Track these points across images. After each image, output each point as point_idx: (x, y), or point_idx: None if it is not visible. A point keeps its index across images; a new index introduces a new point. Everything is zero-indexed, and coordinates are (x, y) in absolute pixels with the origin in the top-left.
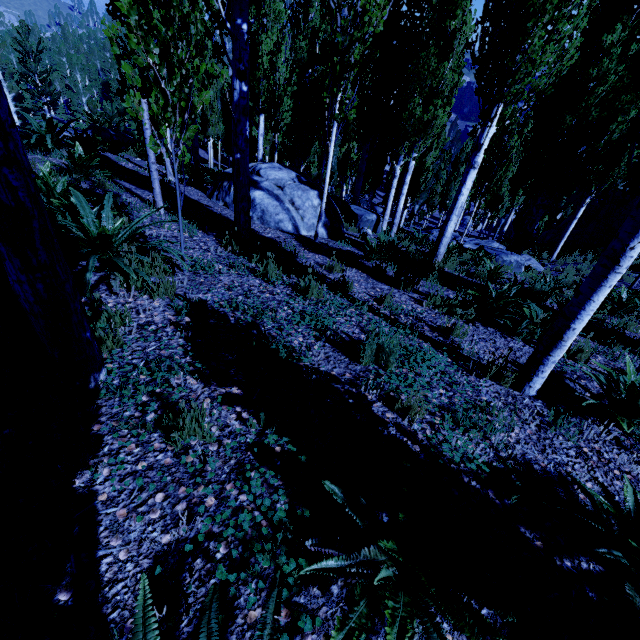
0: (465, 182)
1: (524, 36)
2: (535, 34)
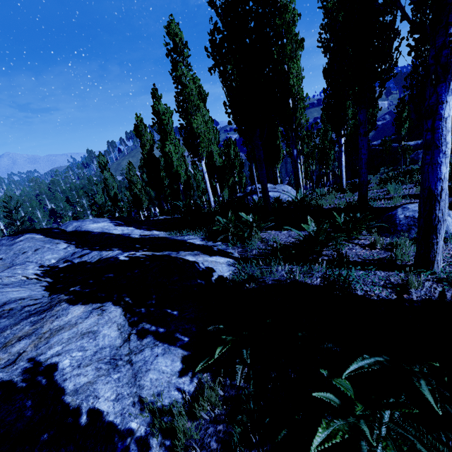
0: (342, 157)
1: (346, 113)
2: (349, 111)
